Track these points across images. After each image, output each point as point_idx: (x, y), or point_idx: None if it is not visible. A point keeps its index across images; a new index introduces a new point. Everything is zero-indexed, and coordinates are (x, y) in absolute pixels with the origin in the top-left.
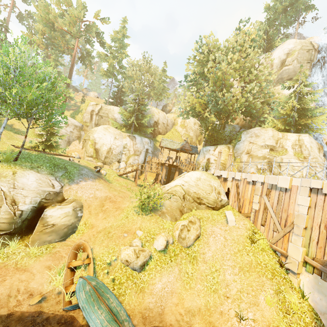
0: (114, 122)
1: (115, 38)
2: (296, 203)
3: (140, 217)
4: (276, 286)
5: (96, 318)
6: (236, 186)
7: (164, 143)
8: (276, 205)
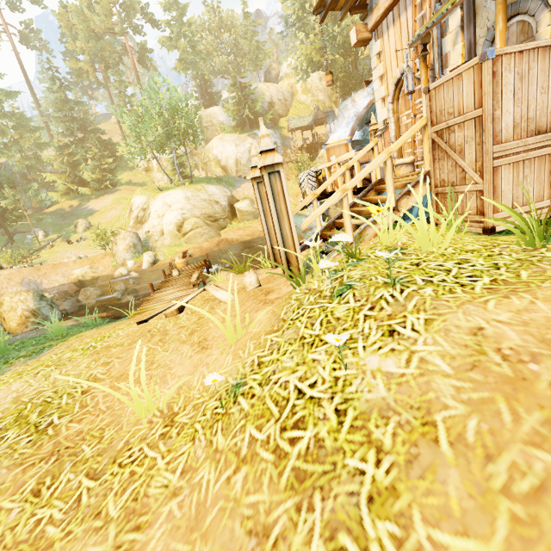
0: (225, 127)
1: (167, 4)
2: None
3: None
4: None
5: (302, 221)
6: None
7: (292, 124)
8: None
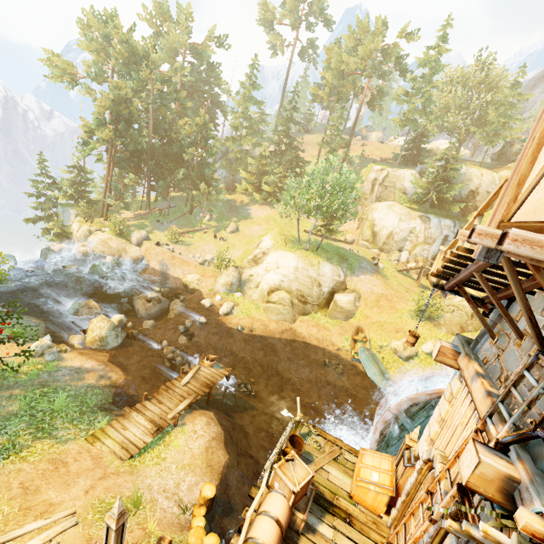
0: (402, 196)
1: (425, 60)
2: None
3: (413, 321)
4: None
5: (371, 369)
6: None
7: None
8: None
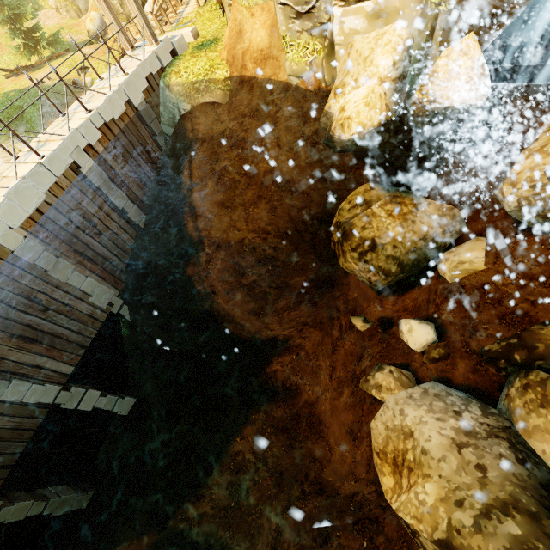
0: None
1: None
2: None
3: None
4: None
5: None
6: None
7: None
8: None
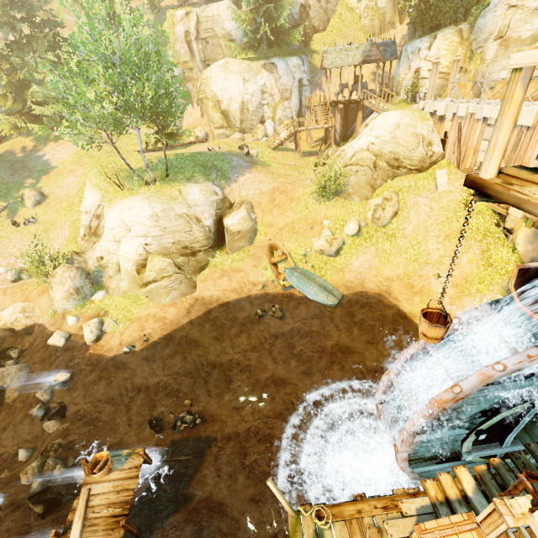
0: (231, 45)
1: None
2: (536, 147)
3: (322, 206)
4: (484, 246)
5: (310, 291)
6: (458, 128)
7: (329, 60)
8: (510, 153)
